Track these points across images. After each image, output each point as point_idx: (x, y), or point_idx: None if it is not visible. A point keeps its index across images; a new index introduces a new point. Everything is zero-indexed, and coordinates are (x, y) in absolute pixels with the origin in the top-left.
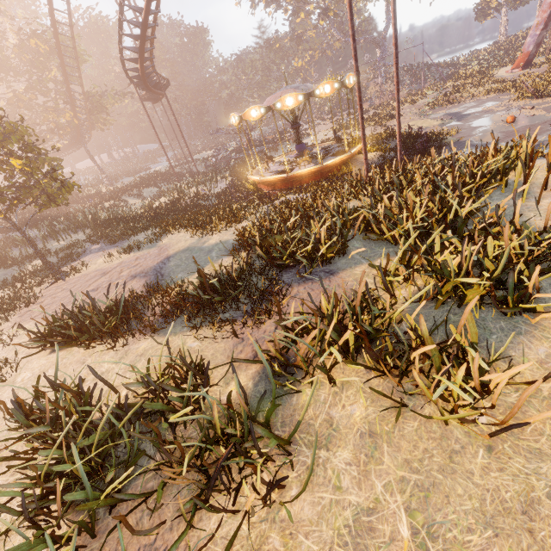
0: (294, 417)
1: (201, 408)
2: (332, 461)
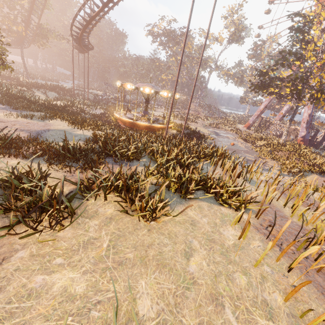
0: (82, 207)
1: (36, 193)
2: (89, 223)
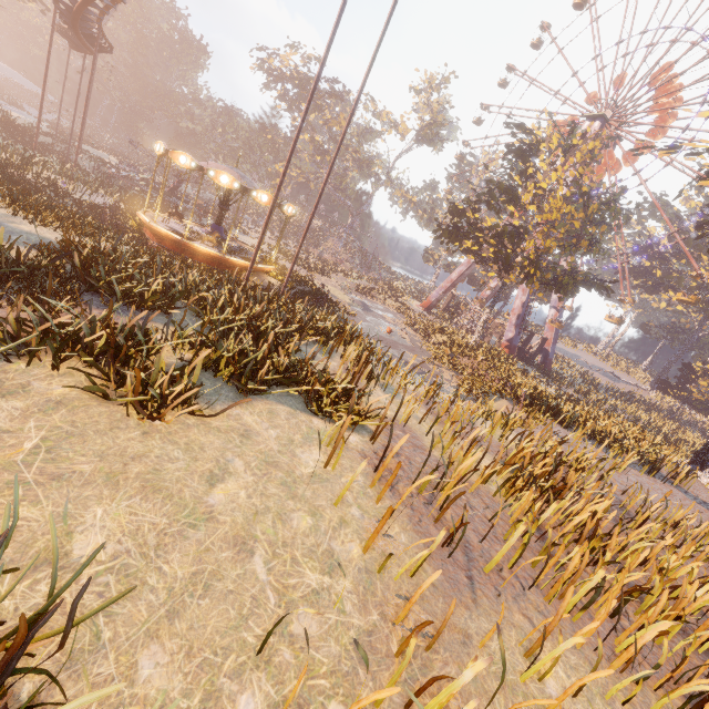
0: None
1: None
2: (0, 404)
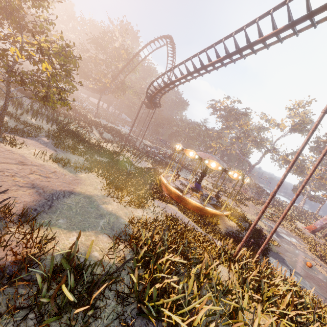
0: None
1: None
2: None
